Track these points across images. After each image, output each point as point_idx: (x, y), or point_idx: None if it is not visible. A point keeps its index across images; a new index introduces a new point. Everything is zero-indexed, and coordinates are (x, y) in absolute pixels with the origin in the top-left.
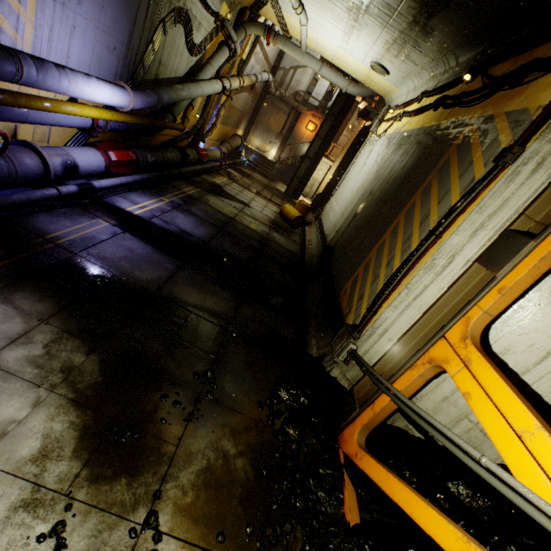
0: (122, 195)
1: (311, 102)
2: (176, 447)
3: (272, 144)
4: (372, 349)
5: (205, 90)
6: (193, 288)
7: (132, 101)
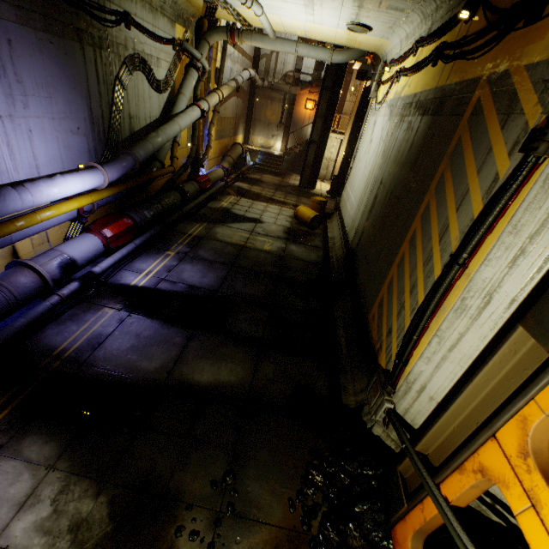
0: (127, 267)
1: (303, 80)
2: None
3: (275, 137)
4: (412, 407)
5: (182, 124)
6: (205, 360)
7: (105, 176)
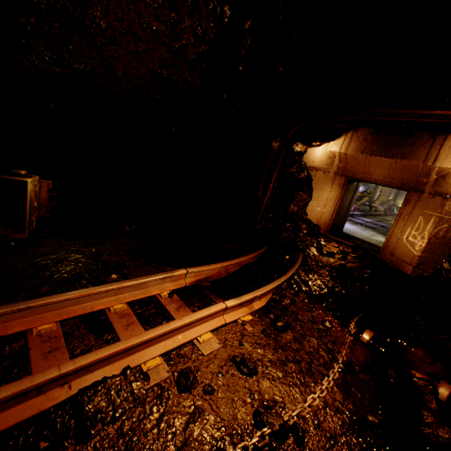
0: (358, 217)
1: None
2: None
3: None
4: None
5: None
6: None
7: (363, 188)
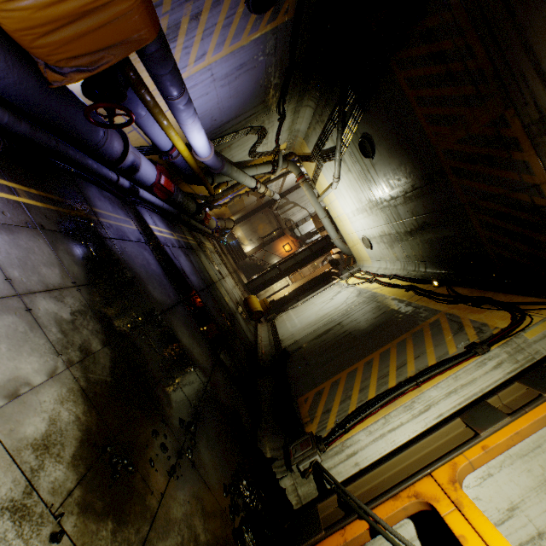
0: (149, 212)
1: (295, 232)
2: (158, 504)
3: (252, 242)
4: (336, 467)
5: (246, 181)
6: (186, 328)
7: (209, 157)
